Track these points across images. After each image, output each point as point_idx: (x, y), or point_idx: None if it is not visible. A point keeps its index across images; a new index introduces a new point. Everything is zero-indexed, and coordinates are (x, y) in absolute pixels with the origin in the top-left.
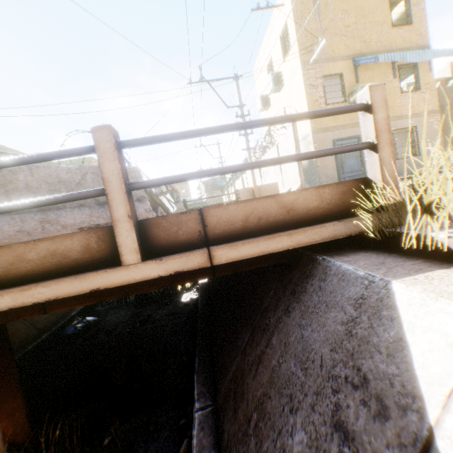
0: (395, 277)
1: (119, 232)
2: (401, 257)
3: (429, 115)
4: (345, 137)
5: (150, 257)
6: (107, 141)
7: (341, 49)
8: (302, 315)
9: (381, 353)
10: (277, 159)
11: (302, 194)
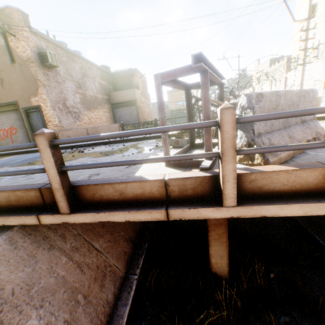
0: None
1: None
2: None
3: None
4: None
5: None
6: None
7: None
8: None
9: None
10: None
11: None
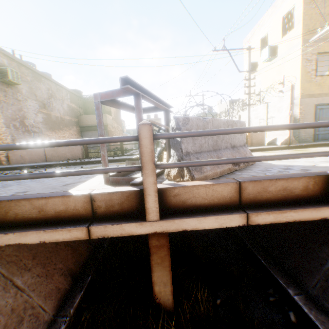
0: None
1: None
2: None
3: None
4: (324, 103)
5: None
6: None
7: None
8: None
9: None
10: None
11: None
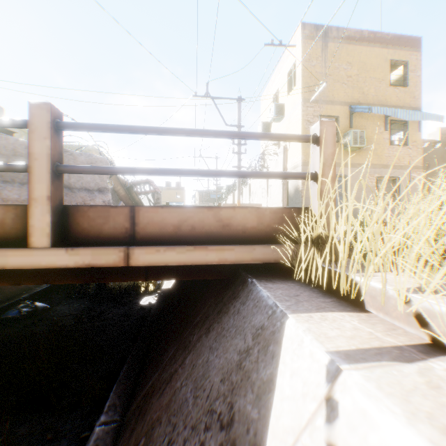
0: (295, 311)
1: (34, 212)
2: (319, 293)
3: (412, 169)
4: None
5: (68, 245)
6: (43, 118)
7: (341, 95)
8: (216, 337)
9: (253, 392)
10: (219, 172)
11: (241, 211)
